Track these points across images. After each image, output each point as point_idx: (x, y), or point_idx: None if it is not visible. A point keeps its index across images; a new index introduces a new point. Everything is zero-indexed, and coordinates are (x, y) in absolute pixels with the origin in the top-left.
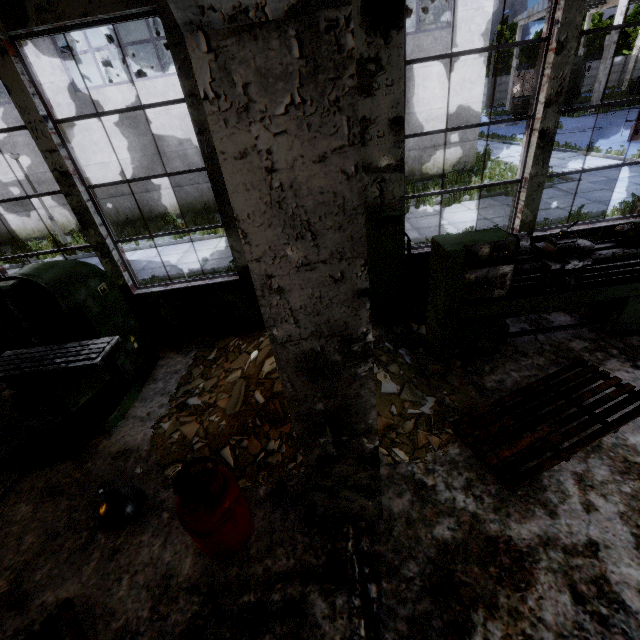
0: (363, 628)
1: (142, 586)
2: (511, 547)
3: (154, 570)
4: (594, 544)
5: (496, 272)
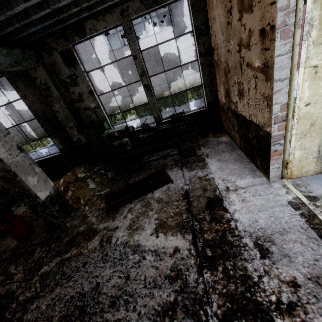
0: (44, 254)
1: (0, 250)
2: (95, 231)
3: (5, 246)
4: (117, 227)
5: (123, 141)
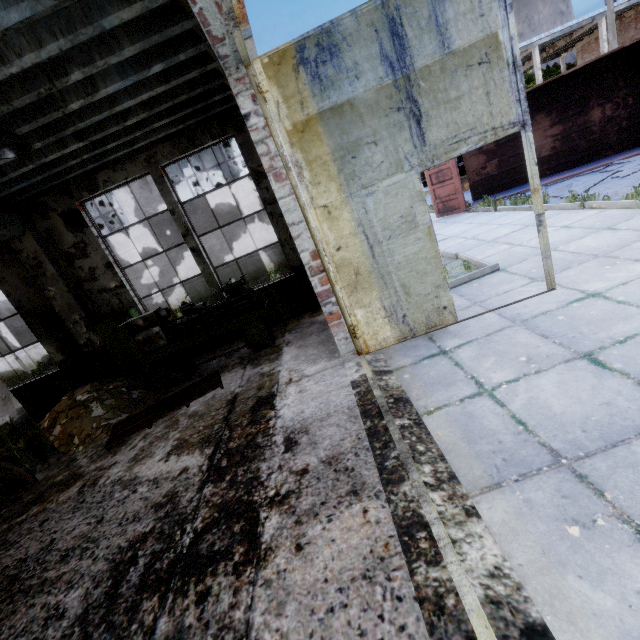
0: None
1: None
2: (80, 475)
3: None
4: (115, 463)
5: (152, 332)
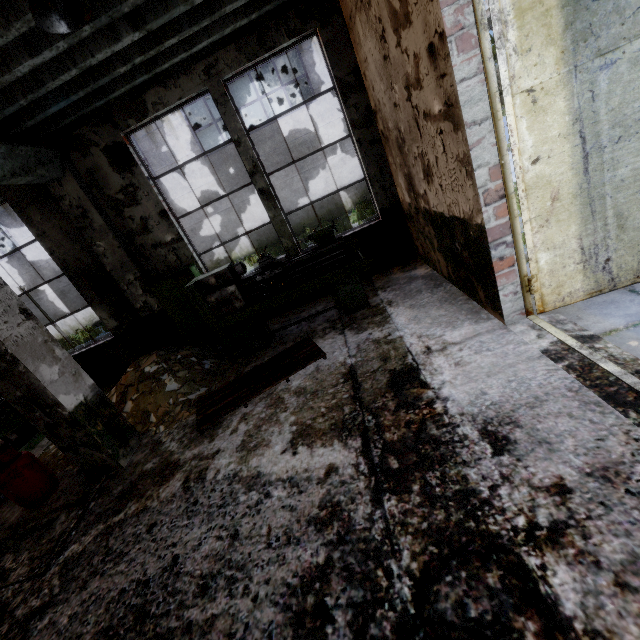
0: (74, 523)
1: None
2: (176, 464)
3: None
4: (218, 451)
5: (227, 292)
